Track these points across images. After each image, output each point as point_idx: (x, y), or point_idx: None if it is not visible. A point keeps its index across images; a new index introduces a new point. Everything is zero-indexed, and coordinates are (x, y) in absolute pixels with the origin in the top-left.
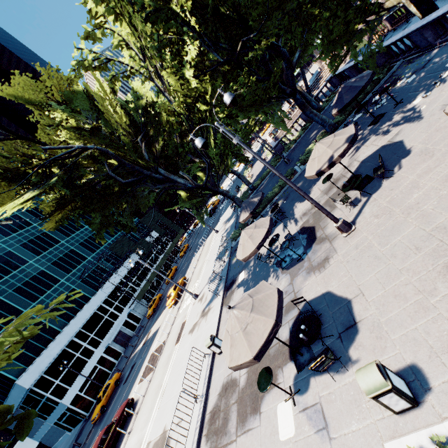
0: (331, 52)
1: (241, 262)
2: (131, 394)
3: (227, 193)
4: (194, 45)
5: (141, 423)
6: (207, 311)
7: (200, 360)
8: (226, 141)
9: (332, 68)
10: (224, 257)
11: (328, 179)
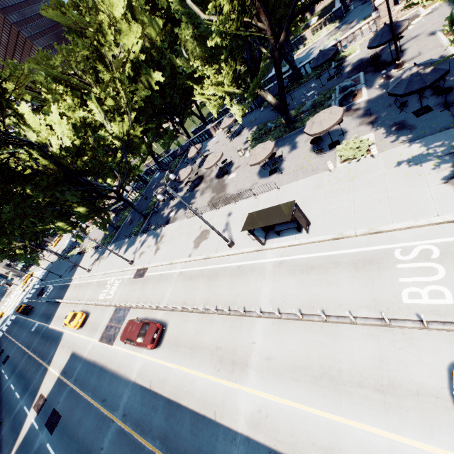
0: (163, 144)
1: (164, 217)
2: (110, 355)
3: (128, 200)
4: (133, 114)
5: (165, 288)
6: (162, 237)
7: (190, 216)
8: (129, 166)
9: (165, 149)
10: (142, 233)
11: (196, 162)
